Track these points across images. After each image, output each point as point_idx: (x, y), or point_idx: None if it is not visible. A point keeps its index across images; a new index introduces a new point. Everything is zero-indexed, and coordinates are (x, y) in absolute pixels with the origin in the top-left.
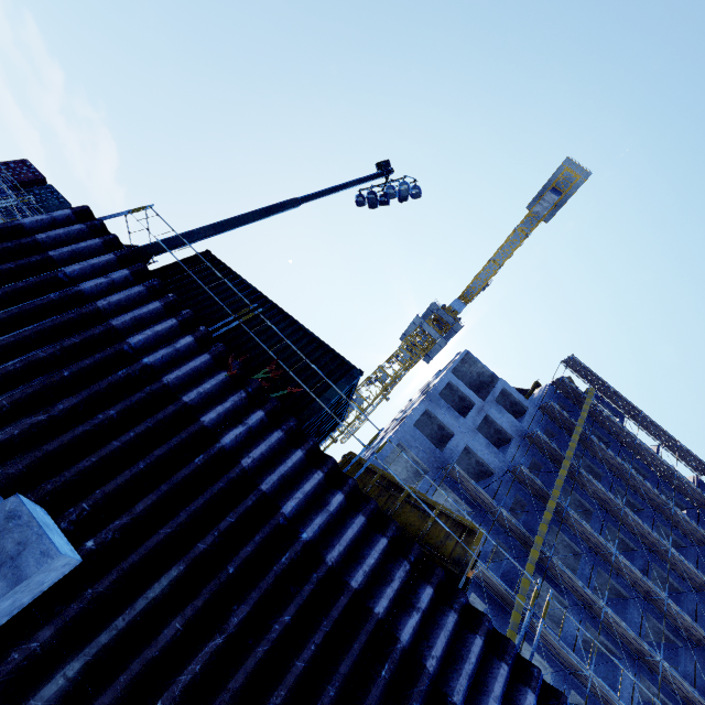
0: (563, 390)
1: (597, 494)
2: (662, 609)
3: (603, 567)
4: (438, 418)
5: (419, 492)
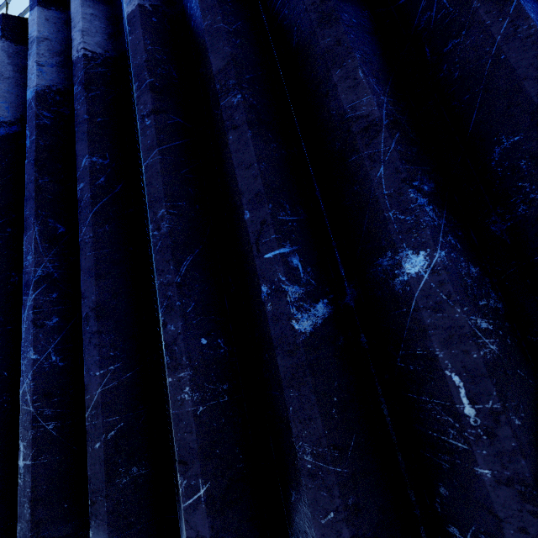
0: None
1: None
2: None
3: None
4: None
5: None
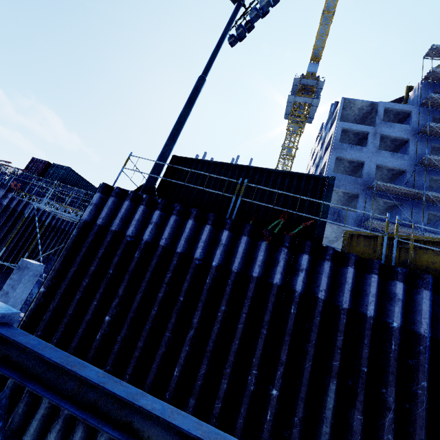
0: (435, 79)
1: None
2: None
3: None
4: (347, 157)
5: (423, 237)
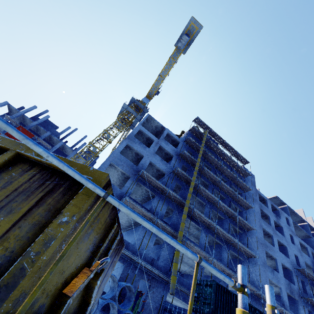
0: (194, 133)
1: (210, 177)
2: (236, 220)
3: (214, 208)
4: (134, 148)
5: None
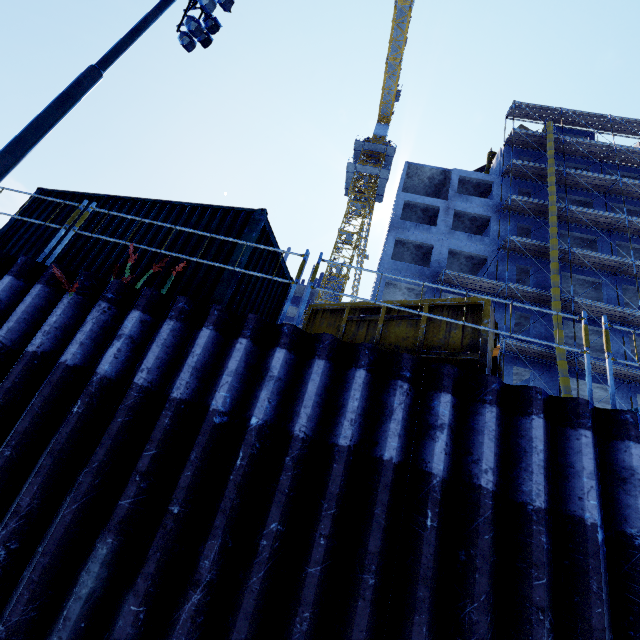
0: (519, 143)
1: (595, 221)
2: None
3: (626, 283)
4: (411, 240)
5: (397, 302)
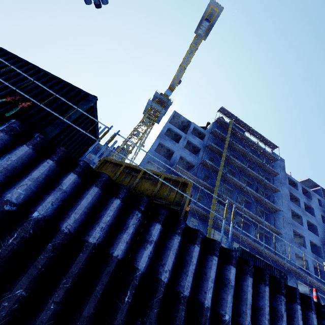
0: (220, 123)
1: (237, 165)
2: (263, 203)
3: (241, 193)
4: (166, 145)
5: (150, 170)
